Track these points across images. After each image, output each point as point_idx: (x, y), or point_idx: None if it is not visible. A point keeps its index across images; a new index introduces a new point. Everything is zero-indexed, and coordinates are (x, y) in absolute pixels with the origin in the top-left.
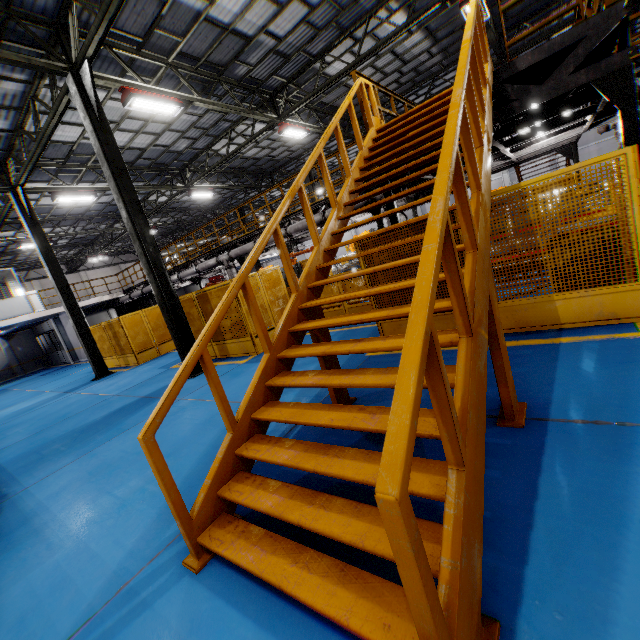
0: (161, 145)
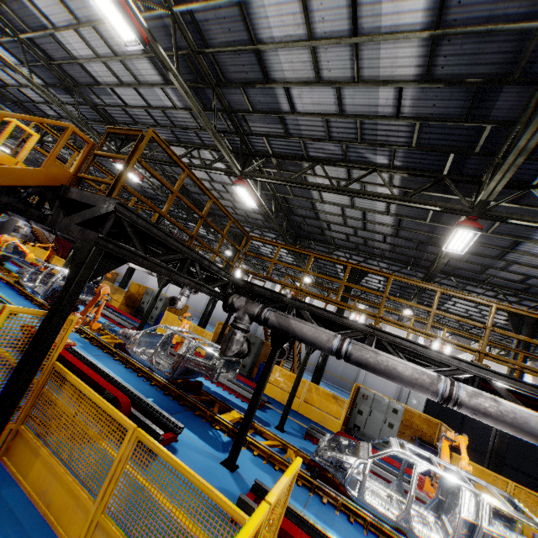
0: (27, 95)
